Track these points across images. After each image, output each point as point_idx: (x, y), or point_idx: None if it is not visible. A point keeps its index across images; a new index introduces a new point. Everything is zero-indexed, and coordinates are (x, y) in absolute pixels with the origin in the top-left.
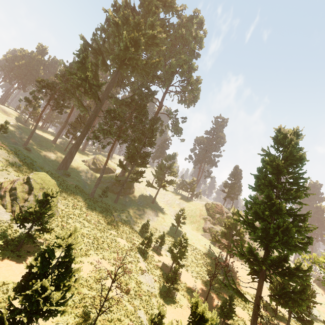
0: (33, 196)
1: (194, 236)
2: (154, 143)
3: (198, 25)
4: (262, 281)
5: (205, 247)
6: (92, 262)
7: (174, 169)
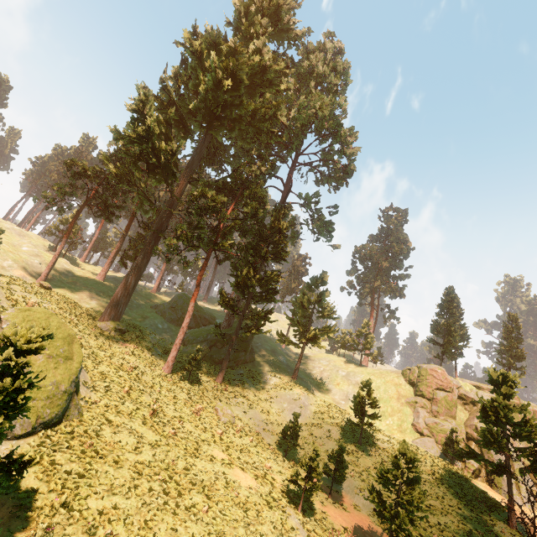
0: None
1: None
2: (285, 253)
3: (334, 57)
4: None
5: (439, 474)
6: None
7: (328, 304)
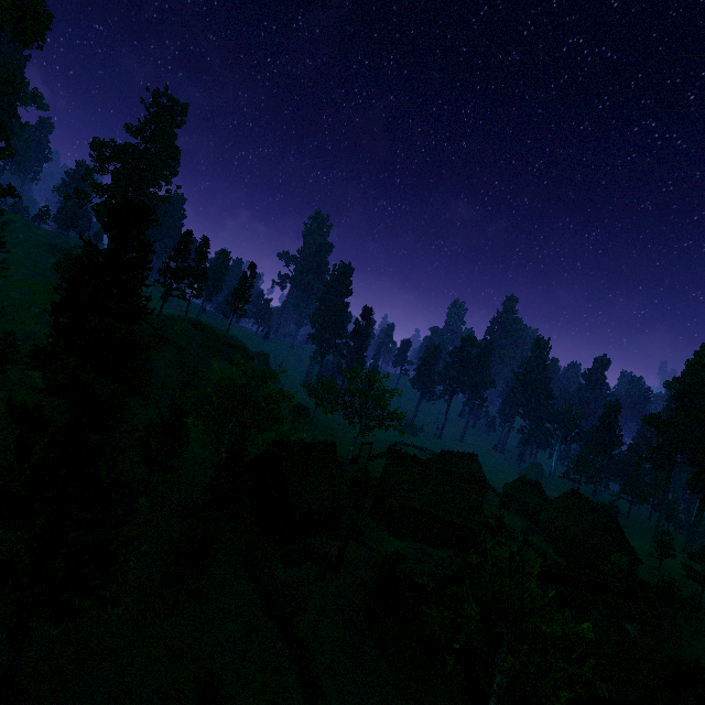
0: None
1: None
2: None
3: None
4: None
5: None
6: None
7: None
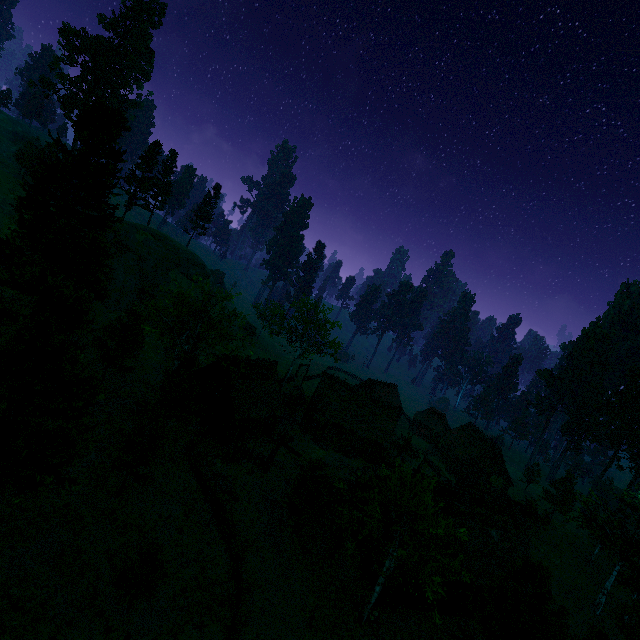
0: None
1: None
2: None
3: None
4: None
5: None
6: None
7: None
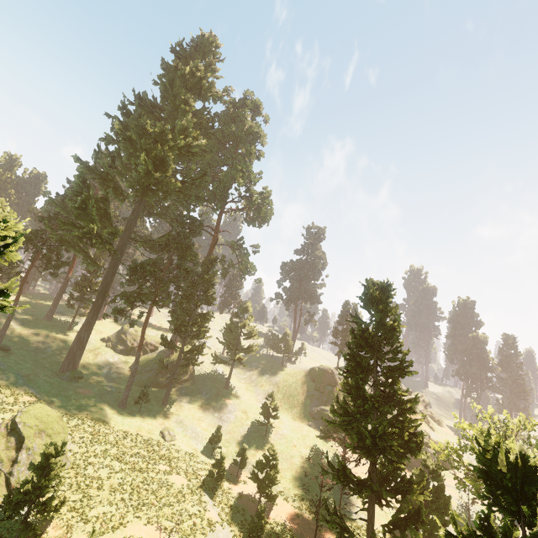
0: (25, 451)
1: (296, 433)
2: (213, 299)
3: (255, 109)
4: (371, 507)
5: (313, 447)
6: (132, 536)
7: (252, 327)
